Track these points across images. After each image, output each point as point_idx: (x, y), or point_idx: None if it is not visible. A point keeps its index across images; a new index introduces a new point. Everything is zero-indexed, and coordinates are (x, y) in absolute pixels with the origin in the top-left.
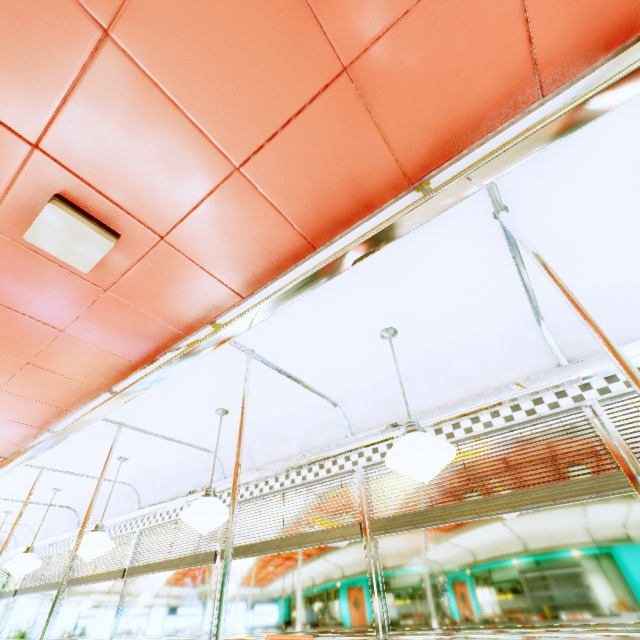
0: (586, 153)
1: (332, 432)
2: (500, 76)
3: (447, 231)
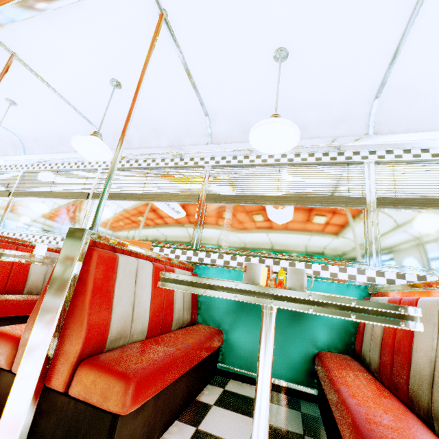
0: None
1: (197, 139)
2: None
3: None
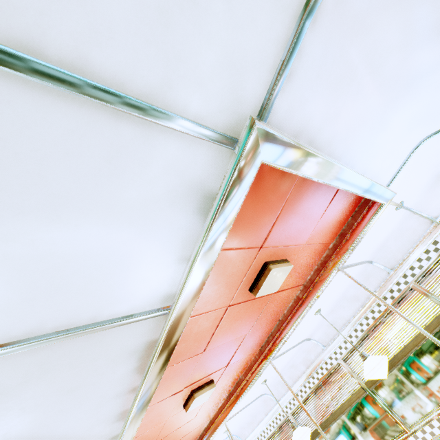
0: None
1: (314, 350)
2: (317, 252)
3: None
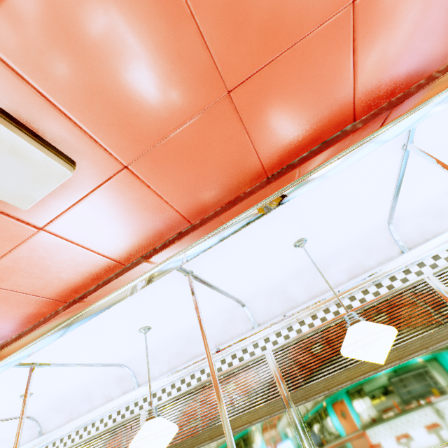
0: None
1: (383, 253)
2: None
3: None
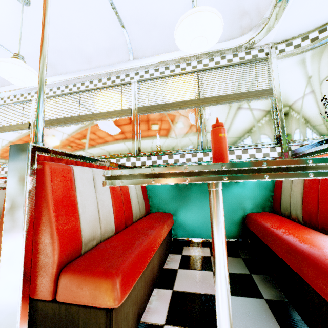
0: None
1: None
2: None
3: None
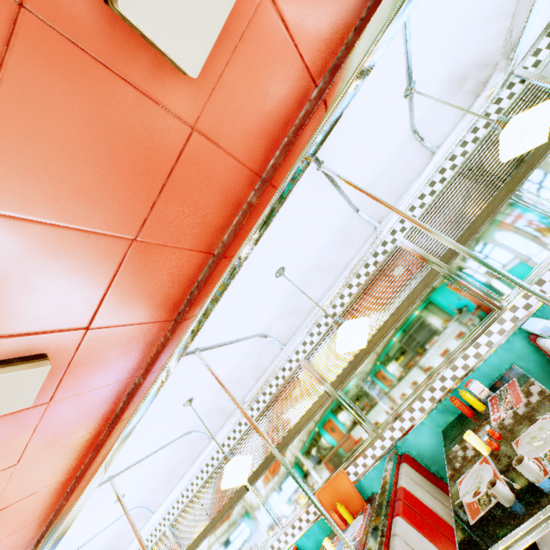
0: (352, 110)
1: (270, 353)
2: (291, 85)
3: (295, 193)
